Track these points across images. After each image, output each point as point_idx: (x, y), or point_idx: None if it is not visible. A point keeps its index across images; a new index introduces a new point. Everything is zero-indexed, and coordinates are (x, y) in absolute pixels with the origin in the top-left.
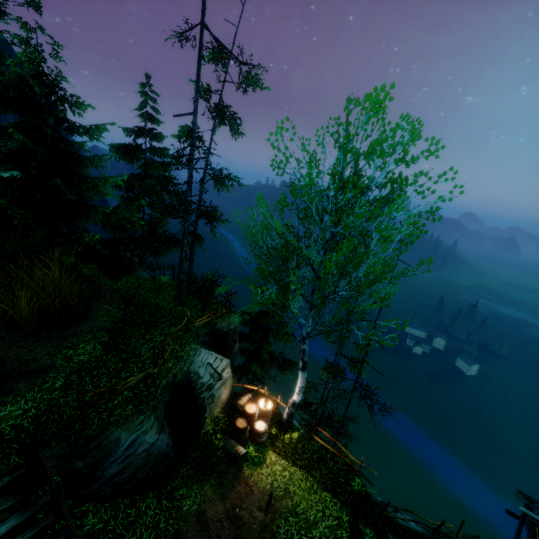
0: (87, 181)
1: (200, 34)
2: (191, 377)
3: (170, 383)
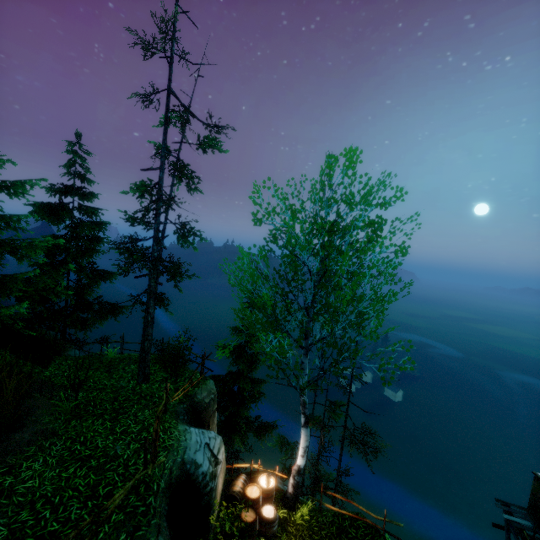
0: (3, 244)
1: (167, 98)
2: (189, 469)
3: (166, 485)
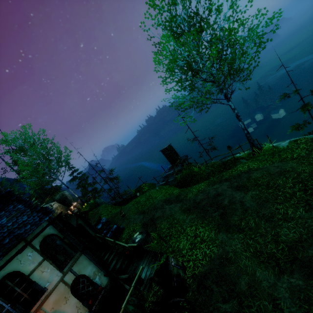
0: None
1: None
2: None
3: None
